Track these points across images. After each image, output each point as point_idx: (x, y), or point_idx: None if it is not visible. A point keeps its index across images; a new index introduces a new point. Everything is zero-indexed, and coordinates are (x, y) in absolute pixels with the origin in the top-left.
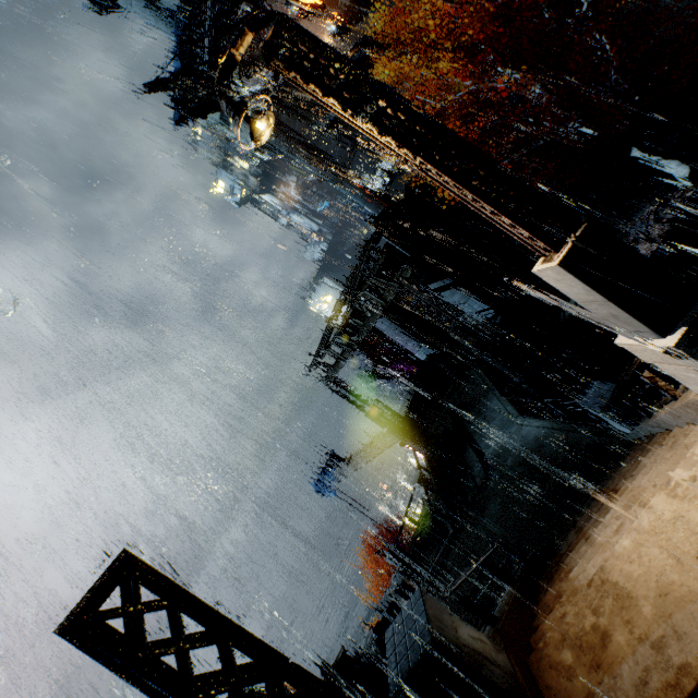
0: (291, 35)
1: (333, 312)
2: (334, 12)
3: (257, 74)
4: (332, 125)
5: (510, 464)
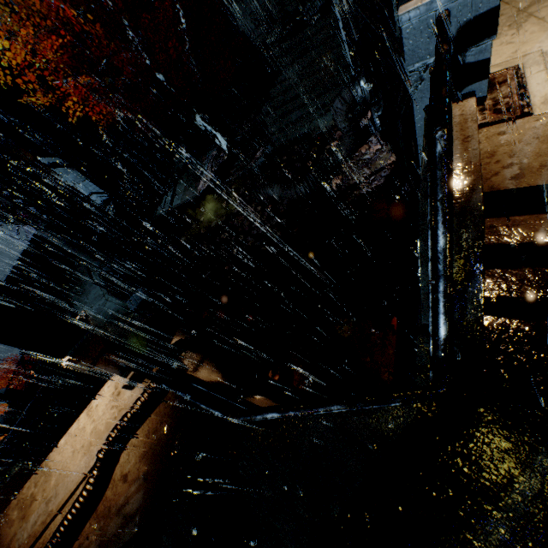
0: None
1: None
2: None
3: None
4: None
5: None
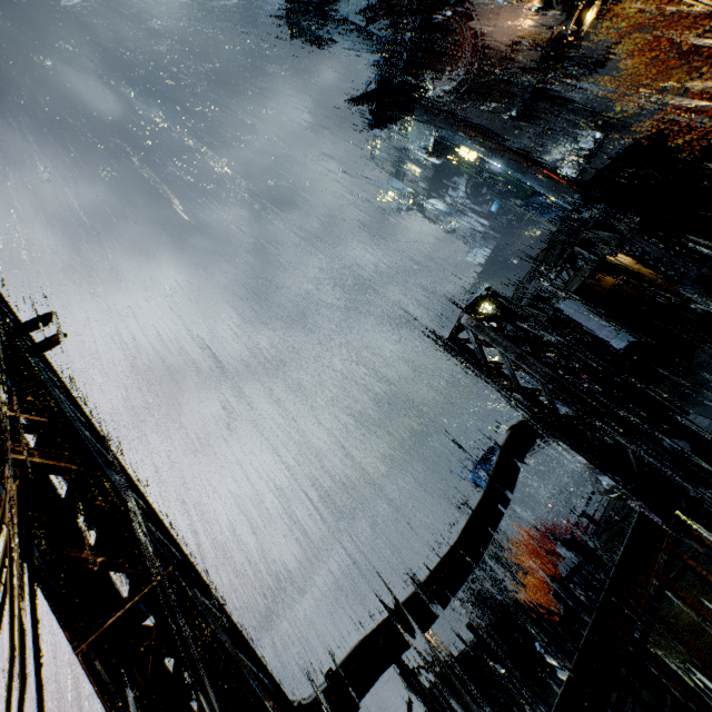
0: None
1: (516, 290)
2: None
3: (448, 75)
4: (523, 112)
5: None
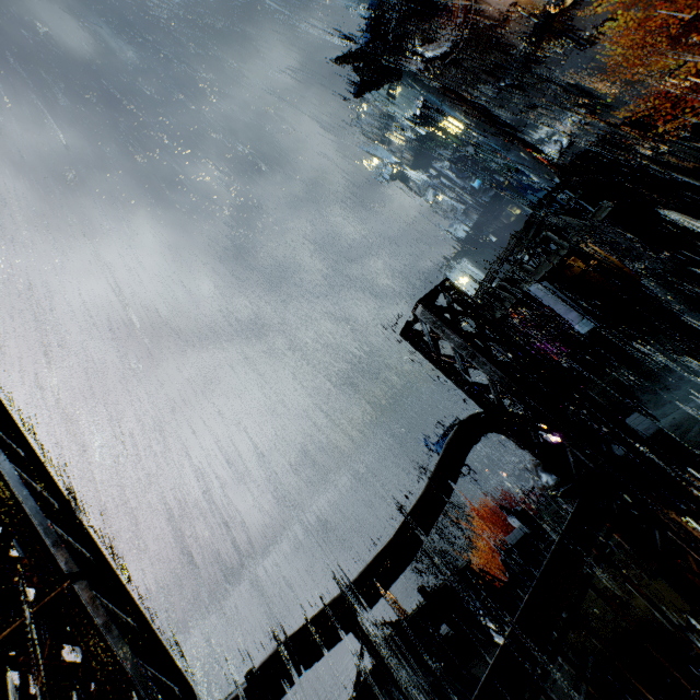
0: None
1: (490, 270)
2: None
3: (439, 39)
4: (511, 85)
5: (698, 430)
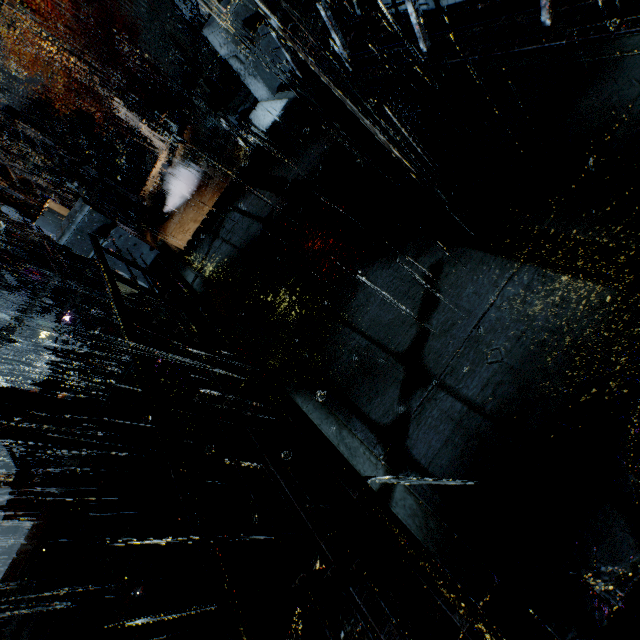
0: (27, 8)
1: None
2: None
3: None
4: None
5: None
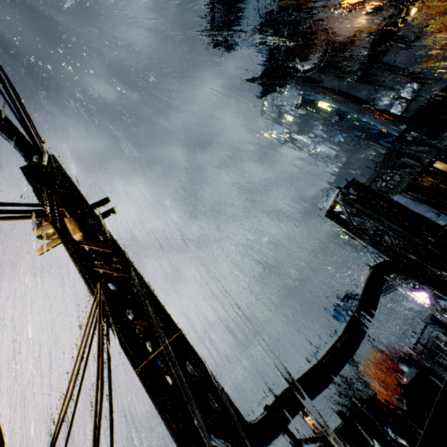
0: None
1: None
2: (371, 2)
3: (310, 59)
4: (361, 76)
5: None
